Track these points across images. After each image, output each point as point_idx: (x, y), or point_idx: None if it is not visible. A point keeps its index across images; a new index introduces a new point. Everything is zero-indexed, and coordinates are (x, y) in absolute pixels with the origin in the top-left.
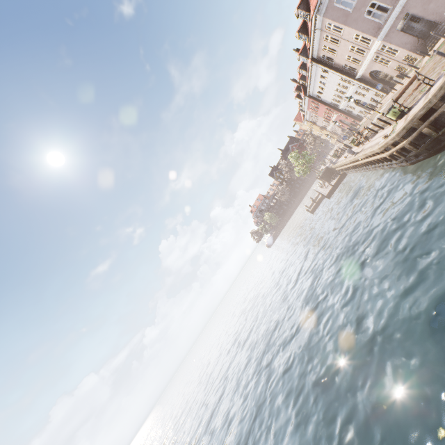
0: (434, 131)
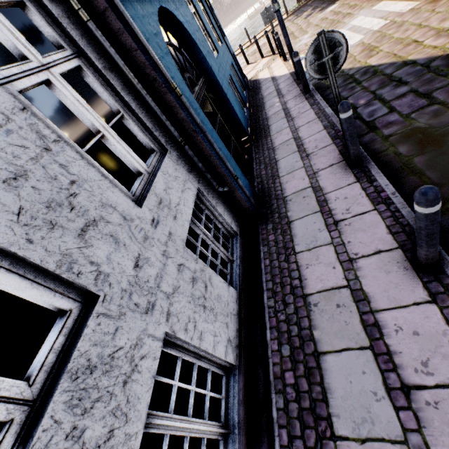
0: None
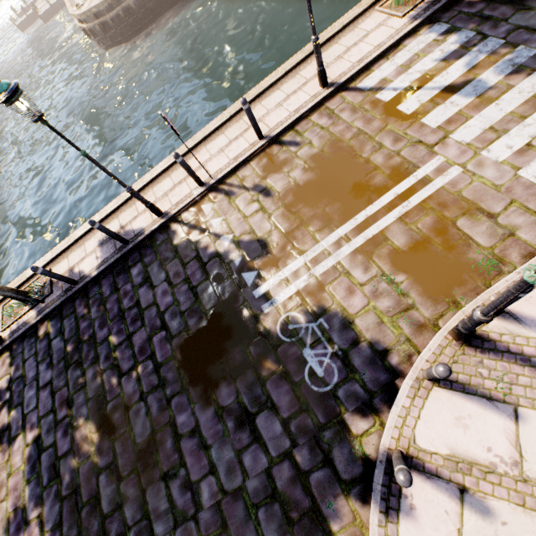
0: (104, 32)
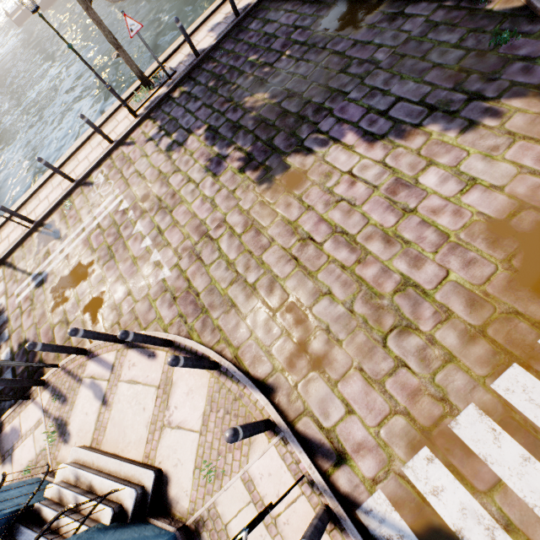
0: None
